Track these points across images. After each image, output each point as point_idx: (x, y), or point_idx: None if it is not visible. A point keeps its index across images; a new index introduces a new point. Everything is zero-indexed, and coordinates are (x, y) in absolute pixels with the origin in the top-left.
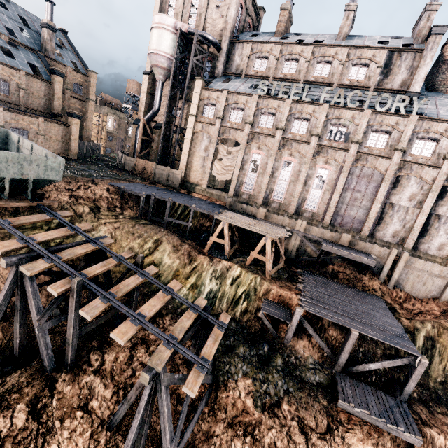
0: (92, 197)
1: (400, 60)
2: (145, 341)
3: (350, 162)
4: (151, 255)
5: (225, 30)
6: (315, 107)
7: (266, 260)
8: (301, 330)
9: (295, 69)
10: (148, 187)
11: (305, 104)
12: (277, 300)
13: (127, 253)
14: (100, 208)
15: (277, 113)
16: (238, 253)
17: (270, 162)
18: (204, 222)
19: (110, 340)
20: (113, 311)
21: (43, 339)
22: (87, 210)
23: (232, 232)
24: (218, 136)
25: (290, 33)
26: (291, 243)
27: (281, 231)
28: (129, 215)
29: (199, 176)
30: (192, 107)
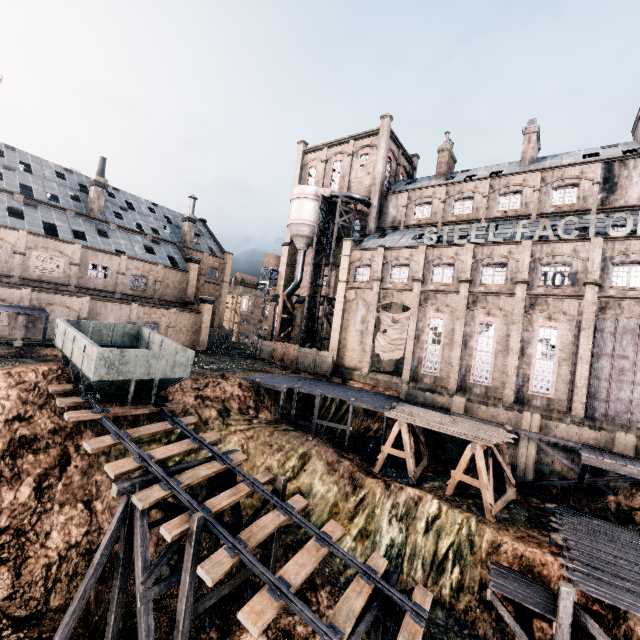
0: (221, 396)
1: (627, 169)
2: (289, 638)
3: (591, 313)
4: (296, 478)
5: (374, 185)
6: (510, 247)
7: (480, 486)
8: (583, 639)
9: (470, 208)
10: (289, 377)
11: (495, 246)
12: (517, 566)
13: (263, 474)
14: (230, 410)
15: (456, 263)
16: (430, 473)
17: (458, 327)
18: (369, 424)
19: (235, 630)
20: (241, 573)
21: (144, 618)
22: (214, 414)
23: (415, 437)
24: (377, 302)
25: (455, 172)
26: (521, 454)
27: (496, 432)
28: (266, 418)
29: (357, 356)
30: (341, 272)
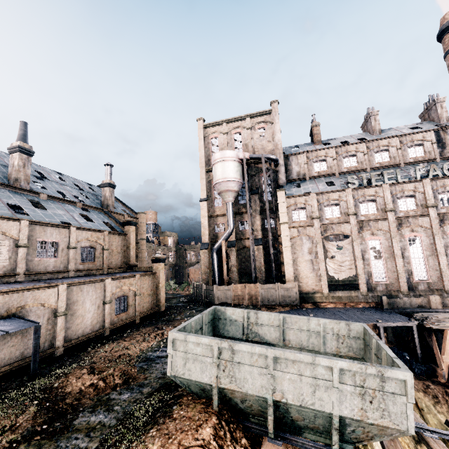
0: None
1: (448, 135)
2: None
3: None
4: (426, 422)
5: (277, 149)
6: (414, 184)
7: None
8: None
9: (355, 162)
10: None
11: (403, 184)
12: None
13: None
14: None
15: (377, 198)
16: None
17: (395, 243)
18: None
19: None
20: None
21: None
22: None
23: (420, 337)
24: (320, 235)
25: (324, 140)
26: None
27: None
28: None
29: (313, 281)
30: (282, 216)
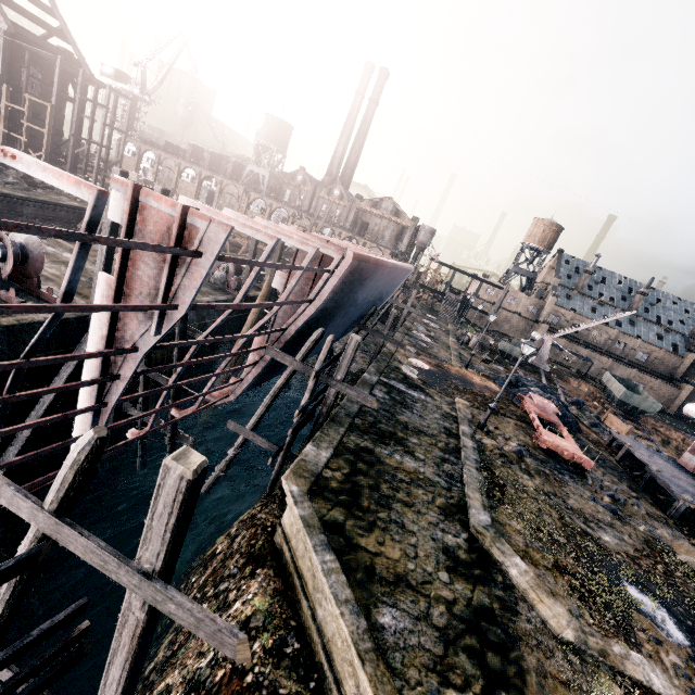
0: (668, 435)
1: None
2: None
3: None
4: None
5: None
6: None
7: None
8: None
9: None
10: None
11: None
12: None
13: None
14: (669, 443)
15: None
16: None
17: None
18: None
19: None
20: None
21: None
22: (659, 439)
23: None
24: None
25: None
26: None
27: None
28: None
29: None
30: None
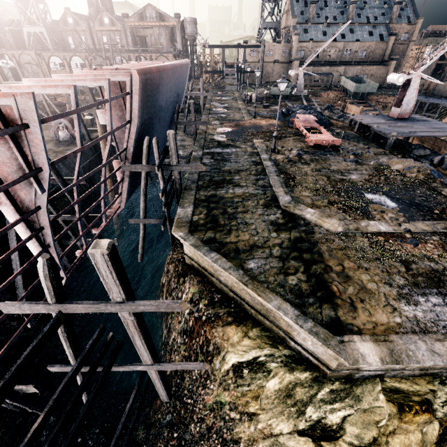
0: (385, 102)
1: None
2: None
3: None
4: None
5: None
6: None
7: None
8: None
9: None
10: (422, 97)
11: None
12: None
13: None
14: (387, 107)
15: None
16: None
17: None
18: None
19: None
20: None
21: None
22: (380, 107)
23: None
24: None
25: None
26: None
27: None
28: None
29: None
30: None
